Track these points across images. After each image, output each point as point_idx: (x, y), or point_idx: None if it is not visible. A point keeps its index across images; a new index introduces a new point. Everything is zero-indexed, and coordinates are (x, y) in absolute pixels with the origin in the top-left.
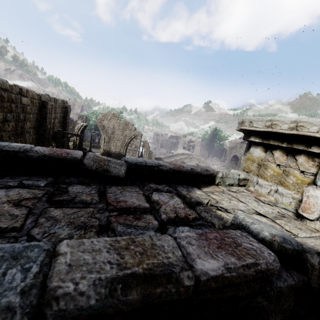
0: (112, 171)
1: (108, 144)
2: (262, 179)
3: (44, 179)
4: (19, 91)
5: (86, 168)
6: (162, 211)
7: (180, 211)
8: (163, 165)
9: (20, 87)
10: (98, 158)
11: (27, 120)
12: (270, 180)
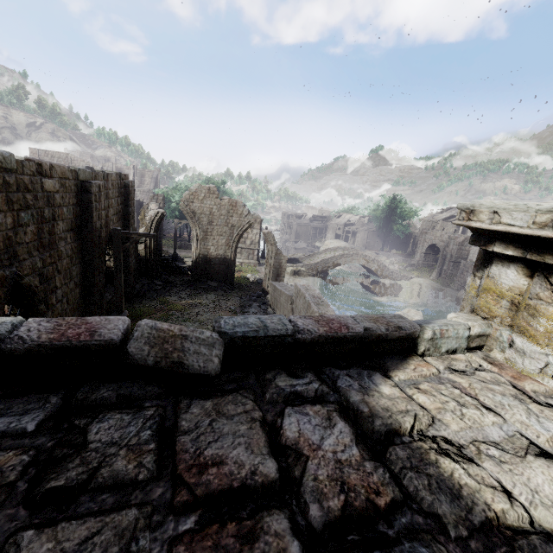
0: (191, 364)
1: (203, 243)
2: (523, 338)
3: (40, 404)
4: (37, 169)
5: (134, 363)
6: (310, 487)
7: (353, 478)
8: (303, 329)
9: (37, 162)
10: (160, 333)
11: (59, 219)
12: (545, 342)
